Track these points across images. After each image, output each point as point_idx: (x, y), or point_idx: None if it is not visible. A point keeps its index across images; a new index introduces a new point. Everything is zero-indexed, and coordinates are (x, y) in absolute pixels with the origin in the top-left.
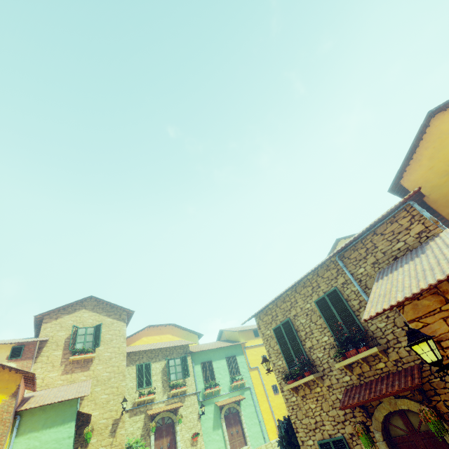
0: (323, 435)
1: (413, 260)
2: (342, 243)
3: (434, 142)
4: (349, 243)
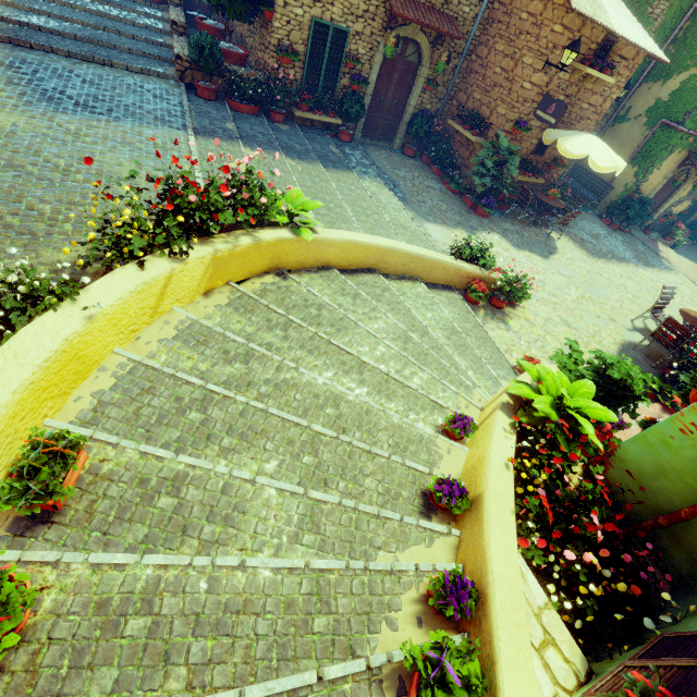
0: (324, 15)
1: None
2: None
3: None
4: None
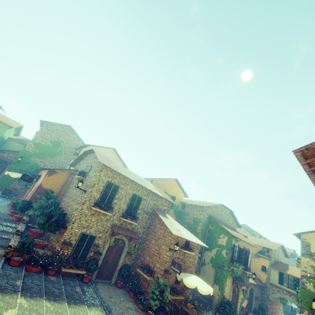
0: (87, 231)
1: (167, 218)
2: (112, 150)
3: (168, 182)
4: (160, 196)
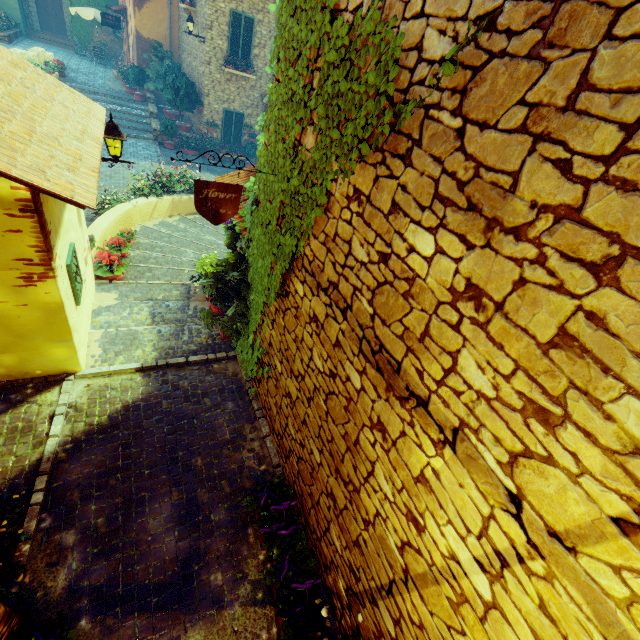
0: (230, 107)
1: None
2: None
3: None
4: None
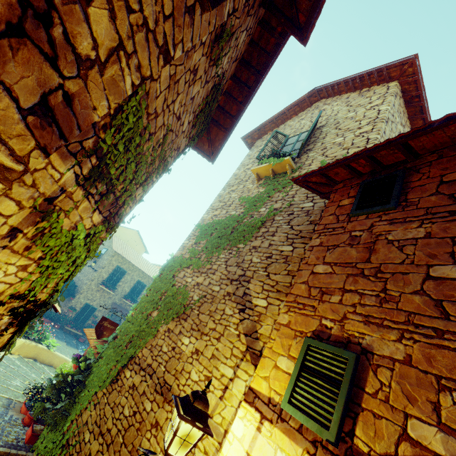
0: (91, 303)
1: None
2: (135, 232)
3: None
4: None
